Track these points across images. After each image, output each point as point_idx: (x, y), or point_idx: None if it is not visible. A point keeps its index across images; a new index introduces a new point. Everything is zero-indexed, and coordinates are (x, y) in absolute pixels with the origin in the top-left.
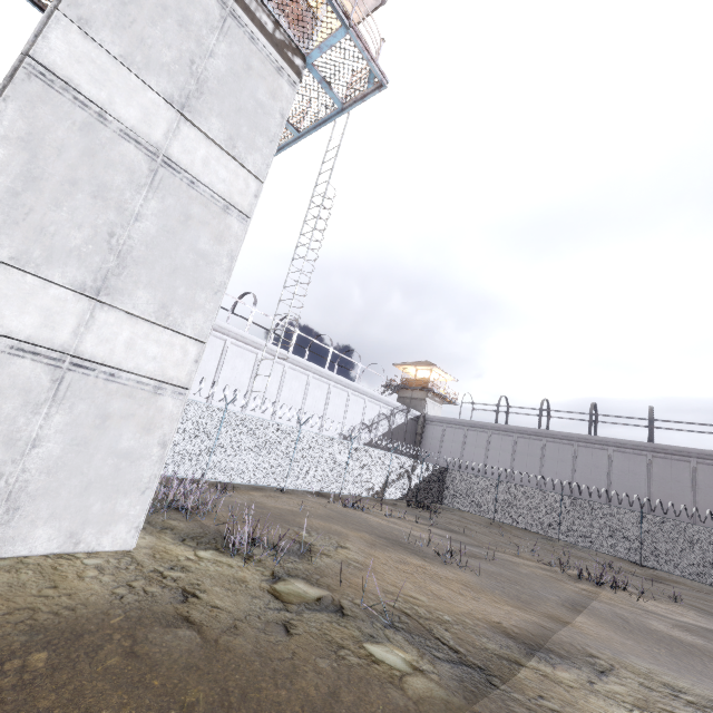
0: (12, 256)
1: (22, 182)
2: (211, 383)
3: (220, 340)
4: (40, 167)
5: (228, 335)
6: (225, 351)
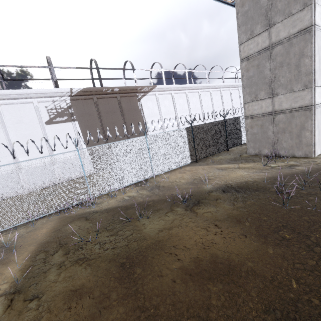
0: (320, 84)
1: (319, 63)
2: (222, 109)
3: (218, 91)
4: (319, 56)
5: (220, 88)
6: (221, 94)
